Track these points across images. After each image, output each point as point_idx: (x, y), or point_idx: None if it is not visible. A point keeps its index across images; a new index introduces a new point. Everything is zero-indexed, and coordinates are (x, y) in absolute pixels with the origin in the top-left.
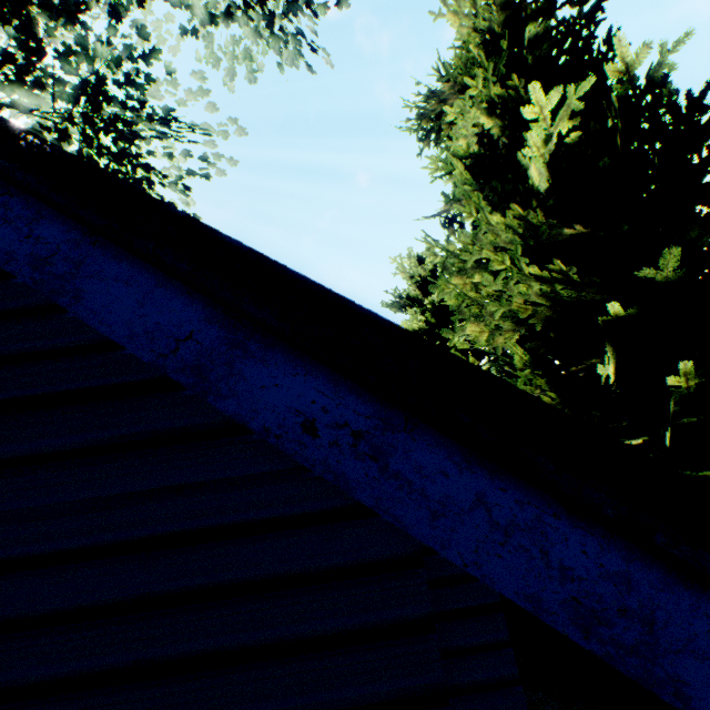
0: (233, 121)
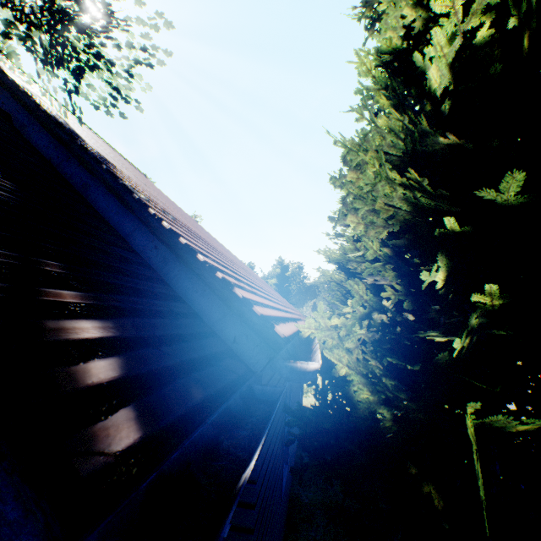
0: (159, 14)
